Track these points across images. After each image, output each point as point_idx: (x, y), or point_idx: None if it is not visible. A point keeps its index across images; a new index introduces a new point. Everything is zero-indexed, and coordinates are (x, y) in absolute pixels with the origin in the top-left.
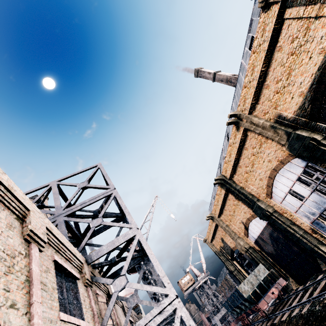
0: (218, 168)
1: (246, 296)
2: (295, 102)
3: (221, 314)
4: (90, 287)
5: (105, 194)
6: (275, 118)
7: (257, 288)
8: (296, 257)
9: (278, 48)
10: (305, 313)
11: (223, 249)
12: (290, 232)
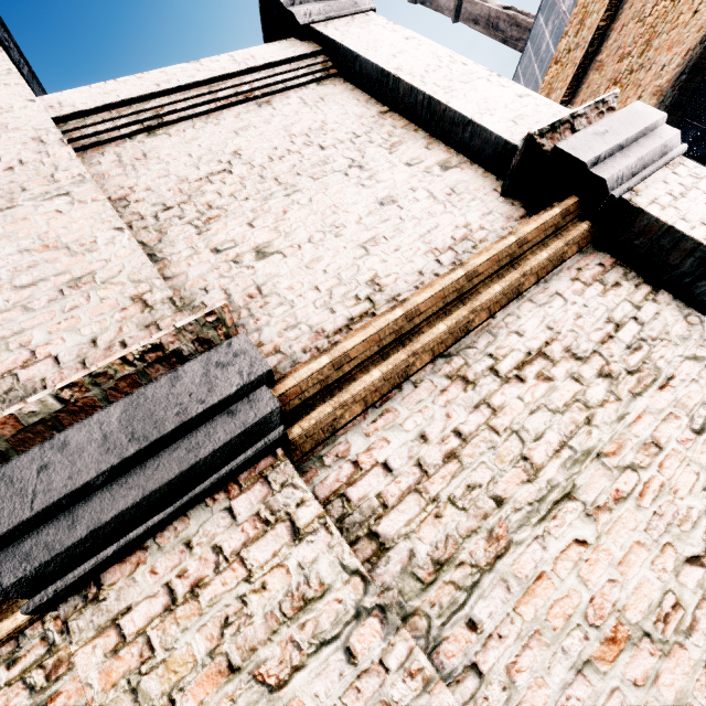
0: None
1: None
2: None
3: None
4: None
5: None
6: None
7: None
8: None
9: None
10: None
11: None
12: None
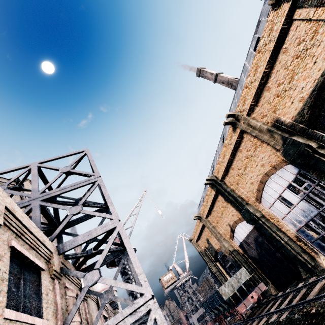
0: (210, 169)
1: (226, 298)
2: (294, 107)
3: (199, 313)
4: (58, 279)
5: (89, 181)
6: (273, 122)
7: (237, 291)
8: (278, 263)
9: (283, 50)
10: (283, 320)
11: (208, 250)
12: (275, 238)
